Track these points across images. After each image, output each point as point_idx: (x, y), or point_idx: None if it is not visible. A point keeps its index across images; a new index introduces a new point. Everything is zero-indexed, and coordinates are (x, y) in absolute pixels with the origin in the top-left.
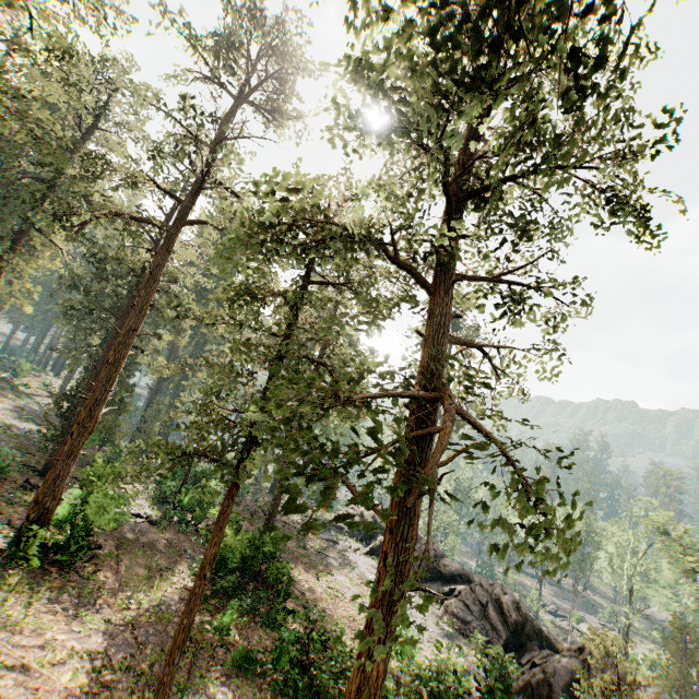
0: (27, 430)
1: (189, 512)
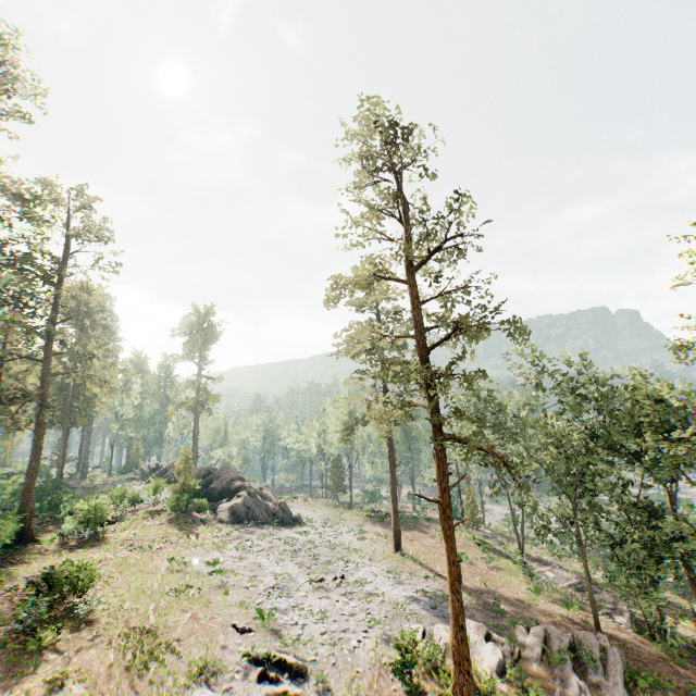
0: None
1: None
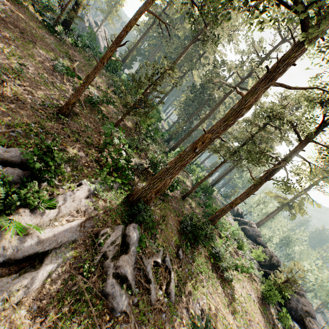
0: (162, 128)
1: None
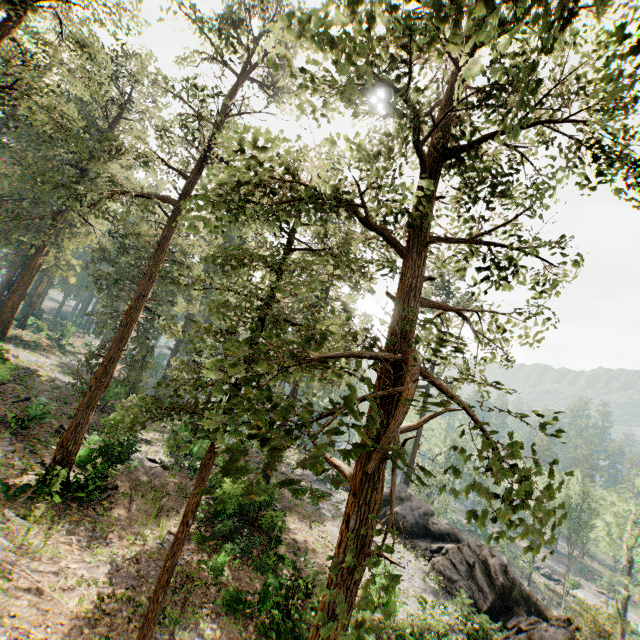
0: (67, 383)
1: (199, 460)
